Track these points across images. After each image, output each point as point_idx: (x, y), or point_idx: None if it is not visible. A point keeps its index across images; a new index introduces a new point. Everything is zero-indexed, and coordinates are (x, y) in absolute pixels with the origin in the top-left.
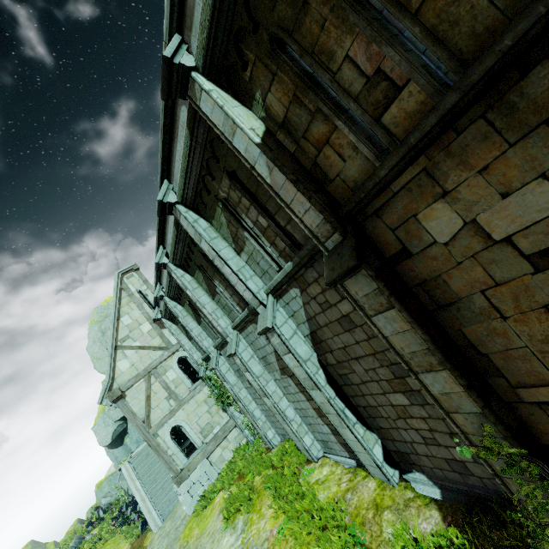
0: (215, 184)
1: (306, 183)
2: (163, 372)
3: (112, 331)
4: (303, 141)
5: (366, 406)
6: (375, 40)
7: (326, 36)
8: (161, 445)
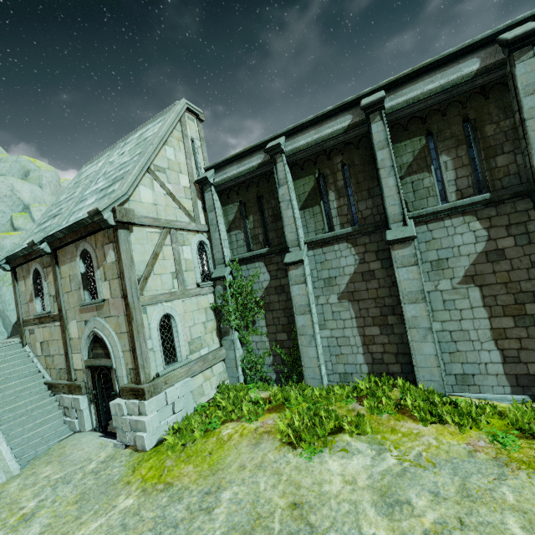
0: None
1: None
2: (181, 242)
3: (155, 147)
4: None
5: None
6: None
7: None
8: (144, 328)
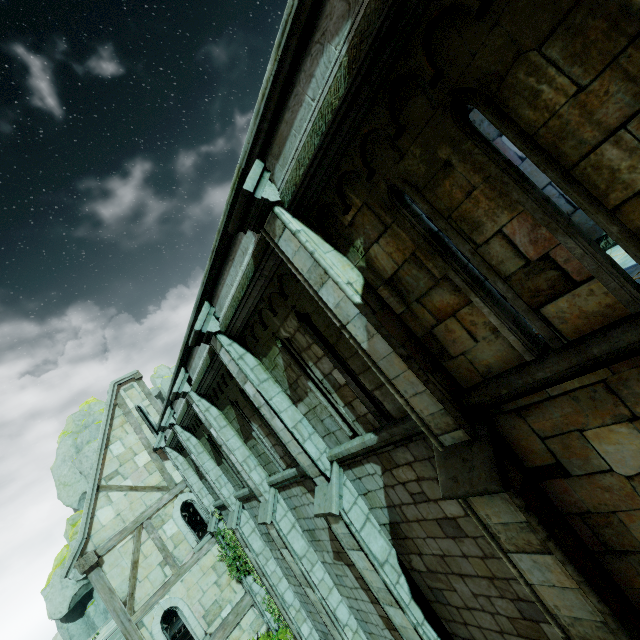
0: (276, 320)
1: (419, 358)
2: (159, 524)
3: (96, 465)
4: (416, 305)
5: (468, 638)
6: (547, 226)
7: (472, 204)
8: None
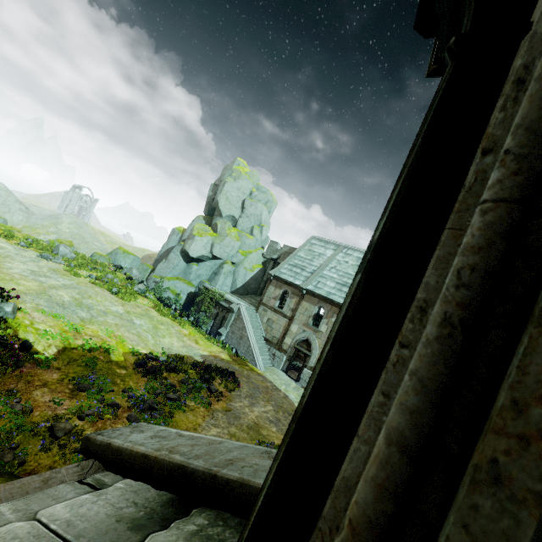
0: None
1: None
2: None
3: None
4: None
5: None
6: None
7: None
8: None
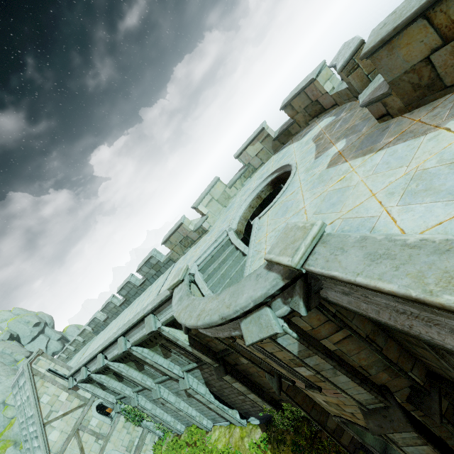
0: (157, 340)
1: (205, 351)
2: (87, 423)
3: (37, 414)
4: (202, 339)
5: (231, 401)
6: None
7: None
8: None
